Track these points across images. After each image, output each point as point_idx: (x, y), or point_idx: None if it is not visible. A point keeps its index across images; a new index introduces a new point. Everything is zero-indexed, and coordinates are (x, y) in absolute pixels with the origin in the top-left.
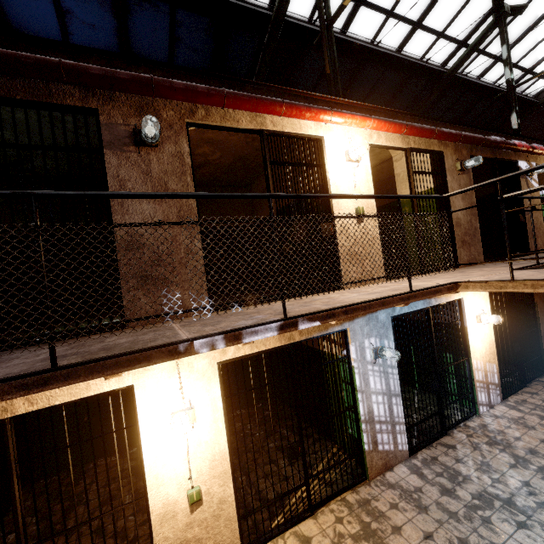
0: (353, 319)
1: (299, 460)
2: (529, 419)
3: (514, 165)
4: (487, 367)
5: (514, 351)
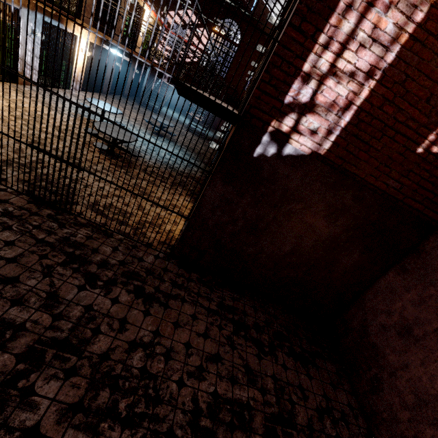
0: (24, 7)
1: None
2: (88, 97)
3: None
4: (79, 74)
5: (93, 75)
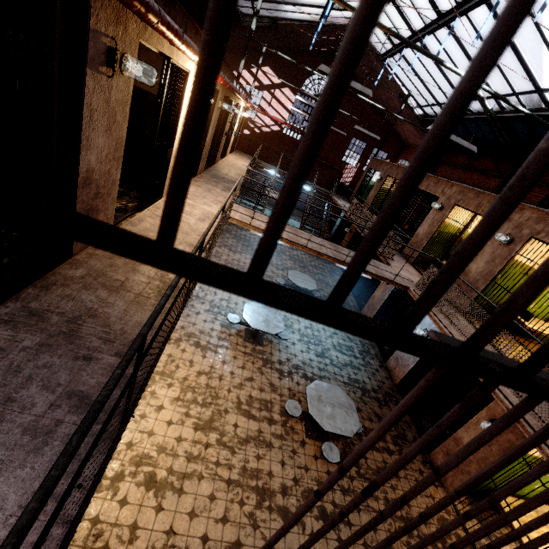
0: None
1: None
2: None
3: (231, 103)
4: None
5: None
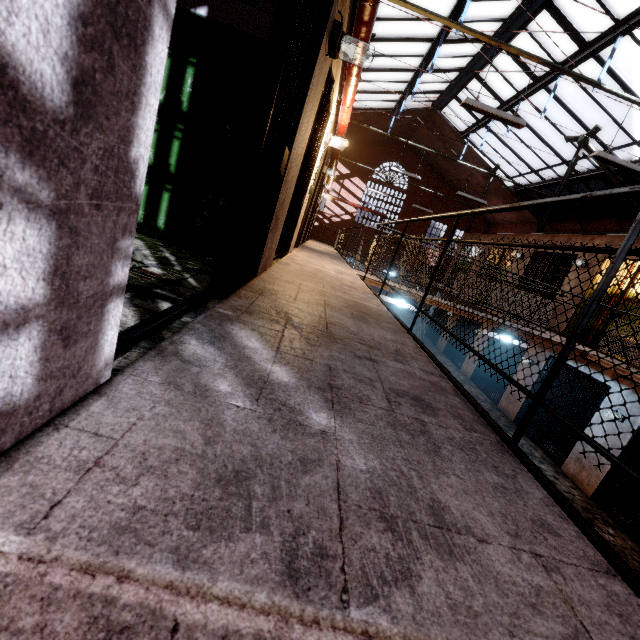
0: None
1: None
2: None
3: (324, 177)
4: None
5: None
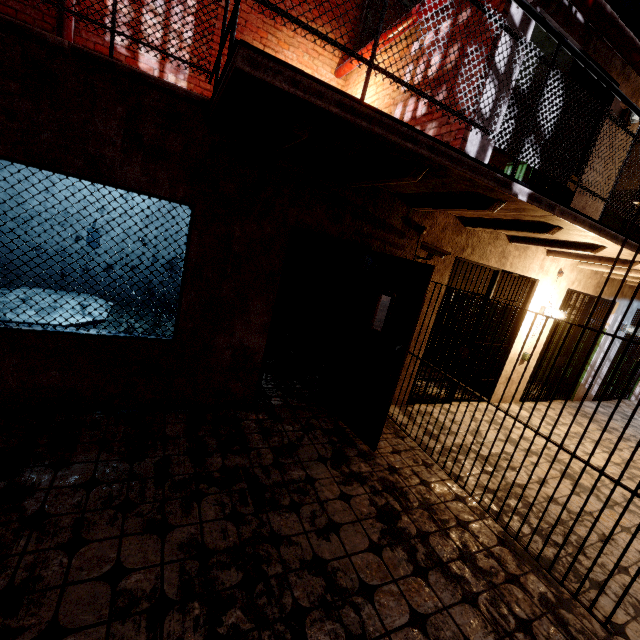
0: (624, 298)
1: None
2: None
3: None
4: None
5: None
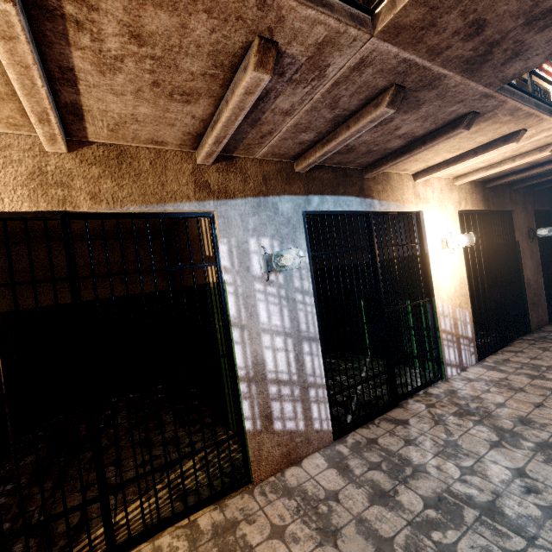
0: (224, 197)
1: (160, 457)
2: (516, 380)
3: None
4: (457, 314)
5: (492, 298)
